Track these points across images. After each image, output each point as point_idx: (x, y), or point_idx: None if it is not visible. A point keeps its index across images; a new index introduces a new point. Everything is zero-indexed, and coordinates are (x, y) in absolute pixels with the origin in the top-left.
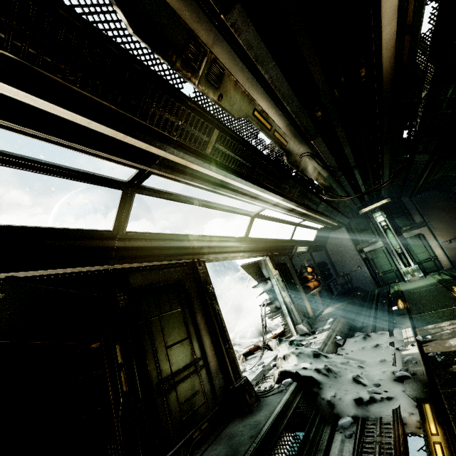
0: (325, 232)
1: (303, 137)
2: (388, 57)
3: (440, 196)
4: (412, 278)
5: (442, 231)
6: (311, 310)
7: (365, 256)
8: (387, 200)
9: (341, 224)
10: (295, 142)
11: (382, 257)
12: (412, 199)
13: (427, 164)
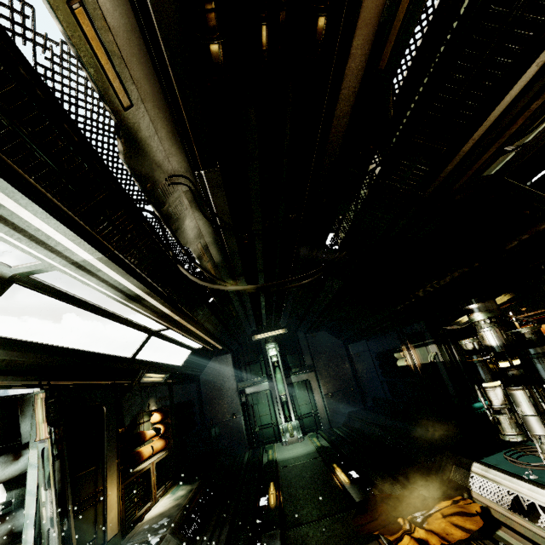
0: (205, 356)
1: (187, 148)
2: (368, 23)
3: (331, 339)
4: (290, 439)
5: (327, 380)
6: (117, 519)
7: (246, 400)
8: (284, 330)
9: (228, 349)
10: (158, 125)
11: (264, 404)
12: (307, 336)
13: (336, 294)
